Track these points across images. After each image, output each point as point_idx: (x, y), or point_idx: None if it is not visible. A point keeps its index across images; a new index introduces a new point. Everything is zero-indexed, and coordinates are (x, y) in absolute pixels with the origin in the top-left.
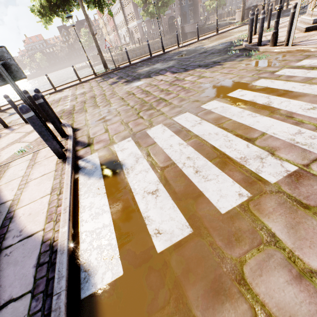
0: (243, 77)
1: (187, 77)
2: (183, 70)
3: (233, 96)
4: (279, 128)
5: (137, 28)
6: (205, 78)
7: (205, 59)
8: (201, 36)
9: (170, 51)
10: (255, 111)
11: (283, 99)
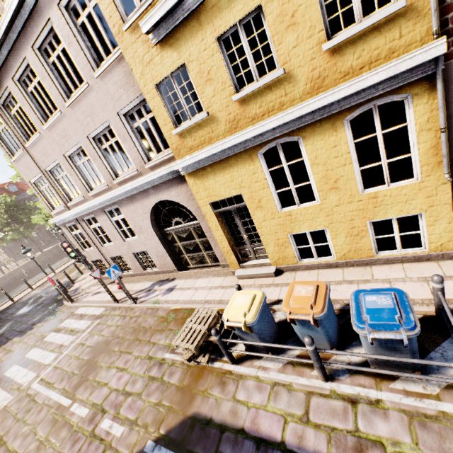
0: (29, 346)
1: (0, 353)
2: (5, 341)
3: (6, 374)
4: (1, 398)
5: (0, 250)
6: (9, 353)
7: (32, 317)
8: (63, 264)
9: (22, 297)
10: (4, 387)
11: (24, 369)
